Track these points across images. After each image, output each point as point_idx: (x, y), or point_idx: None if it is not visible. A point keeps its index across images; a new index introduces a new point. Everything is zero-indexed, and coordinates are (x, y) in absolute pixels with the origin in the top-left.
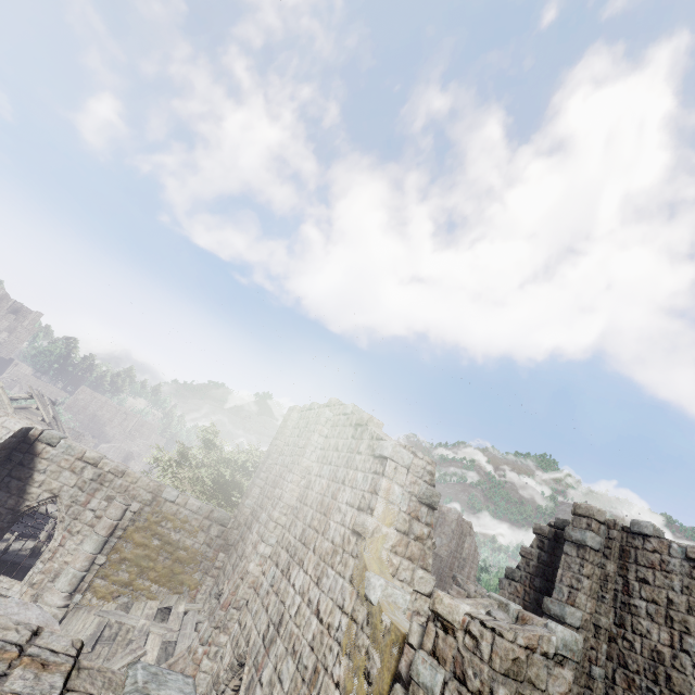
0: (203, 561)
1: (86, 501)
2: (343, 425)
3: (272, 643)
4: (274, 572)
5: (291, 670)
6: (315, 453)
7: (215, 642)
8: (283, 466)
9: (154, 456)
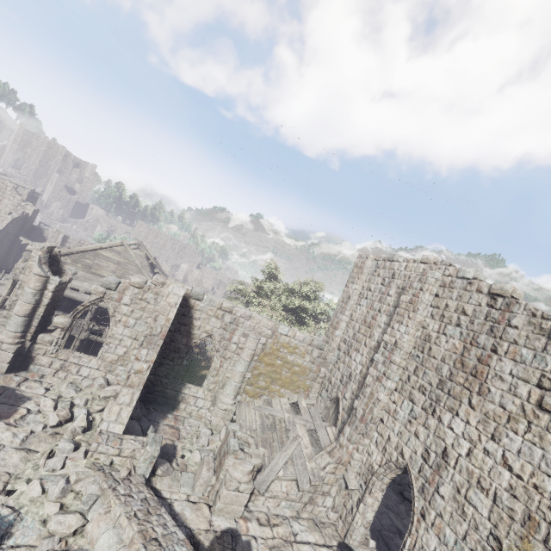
0: (310, 373)
1: (229, 337)
2: (464, 289)
3: (440, 468)
4: (410, 407)
5: (486, 502)
6: (426, 310)
7: (361, 443)
8: (374, 310)
9: (232, 286)
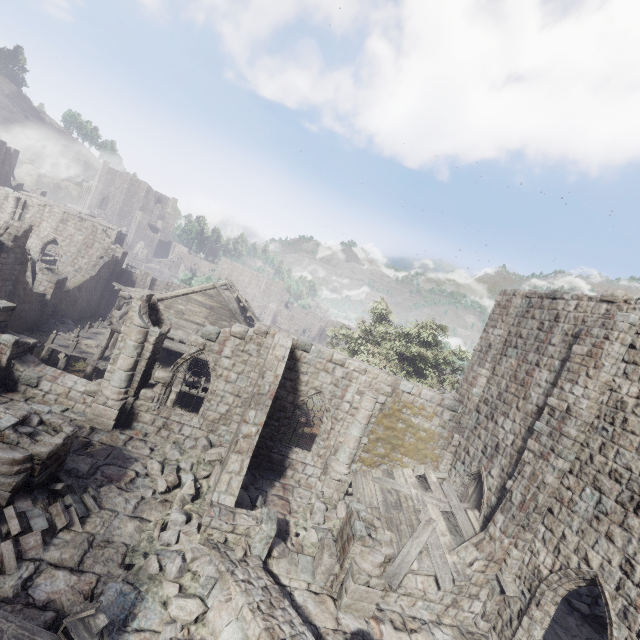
0: (440, 440)
1: (341, 395)
2: None
3: None
4: (597, 497)
5: None
6: (615, 366)
7: (522, 538)
8: (528, 363)
9: (333, 330)
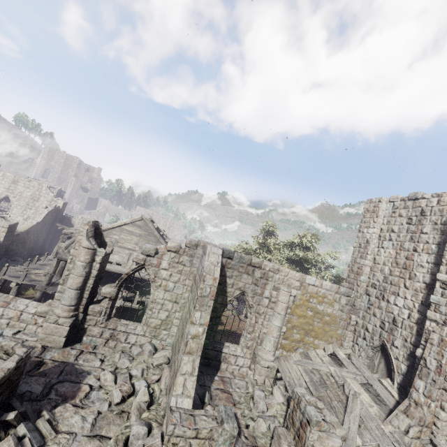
0: (340, 322)
1: (261, 292)
2: None
3: None
4: None
5: None
6: None
7: (446, 400)
8: (406, 250)
9: (233, 246)
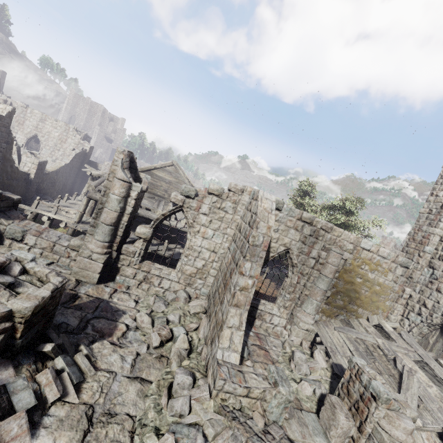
0: (391, 293)
1: (308, 251)
2: None
3: None
4: None
5: None
6: None
7: None
8: None
9: None
